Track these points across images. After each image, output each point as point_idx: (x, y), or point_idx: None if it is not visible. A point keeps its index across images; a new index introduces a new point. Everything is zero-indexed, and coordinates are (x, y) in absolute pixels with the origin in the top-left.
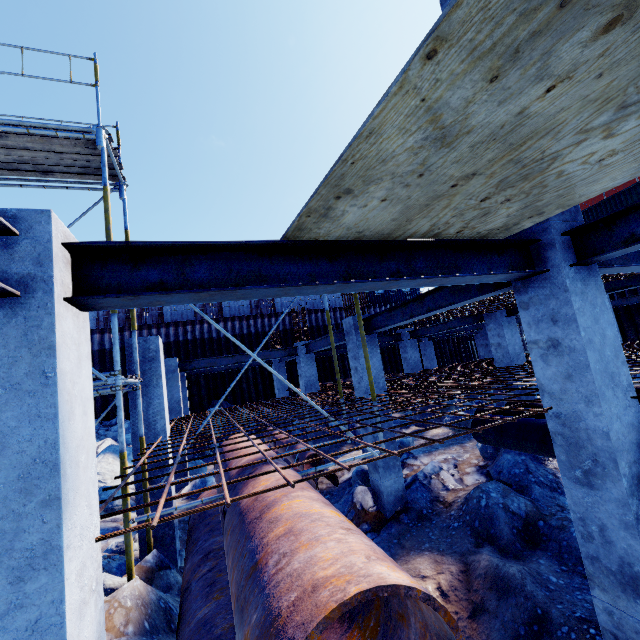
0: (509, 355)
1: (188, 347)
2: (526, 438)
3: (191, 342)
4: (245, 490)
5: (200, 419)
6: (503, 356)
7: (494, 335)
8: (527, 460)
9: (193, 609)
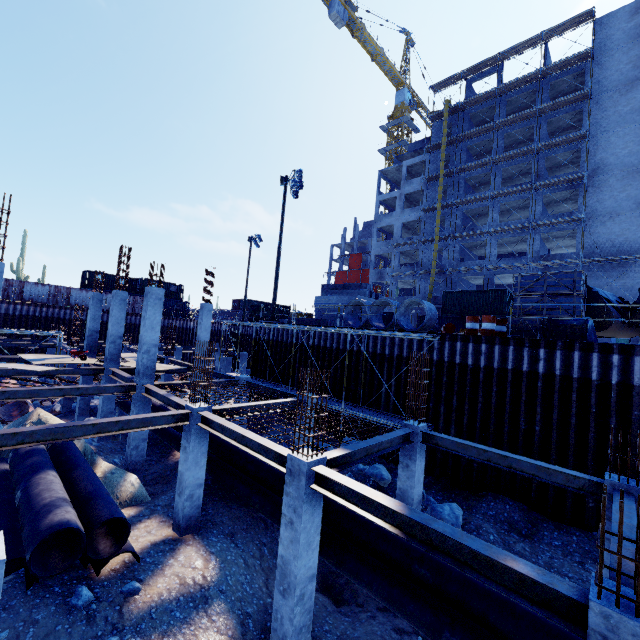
0: None
1: None
2: None
3: None
4: None
5: None
6: None
7: None
8: None
9: None
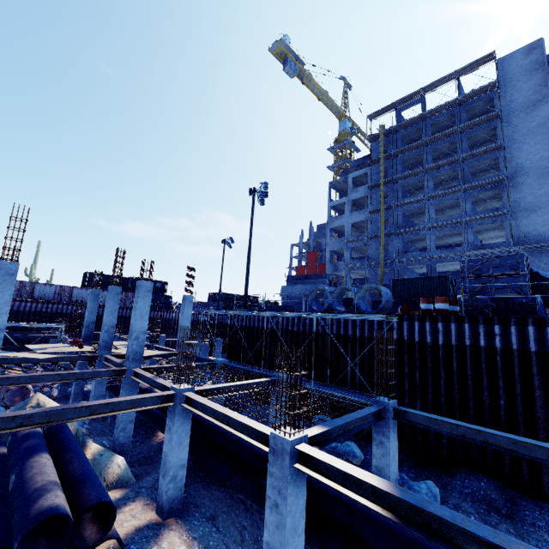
0: None
1: None
2: None
3: None
4: None
5: None
6: None
7: None
8: None
9: None
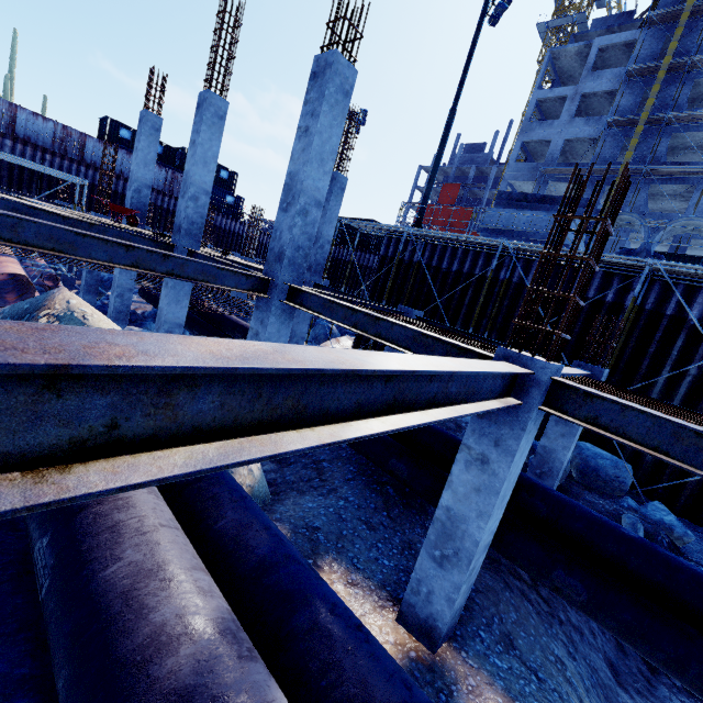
0: None
1: None
2: (148, 296)
3: None
4: None
5: None
6: None
7: None
8: None
9: None
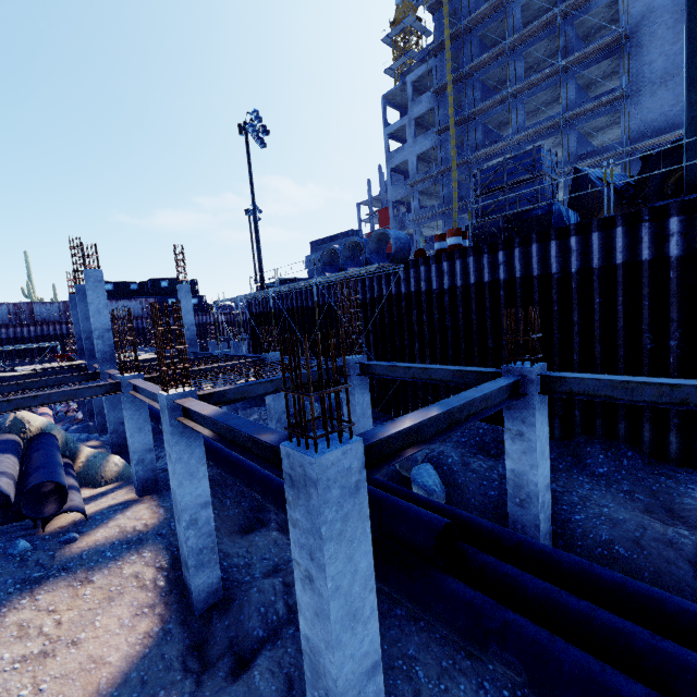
0: None
1: (4, 343)
2: None
3: (6, 340)
4: None
5: None
6: None
7: None
8: None
9: None
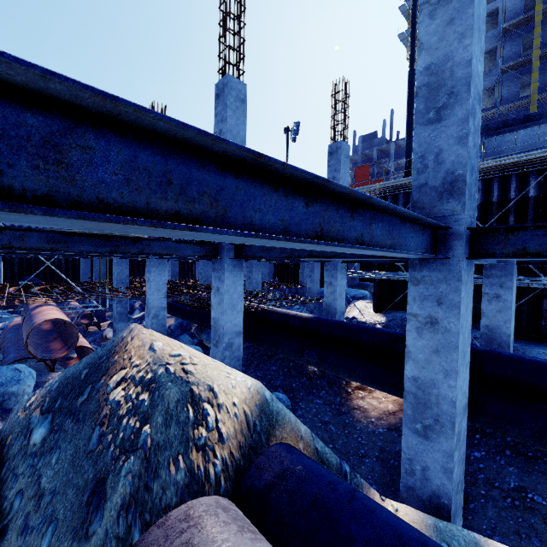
0: (203, 279)
1: None
2: (173, 311)
3: None
4: (34, 311)
5: (14, 286)
6: (202, 279)
7: (201, 268)
8: (184, 322)
9: (7, 345)
